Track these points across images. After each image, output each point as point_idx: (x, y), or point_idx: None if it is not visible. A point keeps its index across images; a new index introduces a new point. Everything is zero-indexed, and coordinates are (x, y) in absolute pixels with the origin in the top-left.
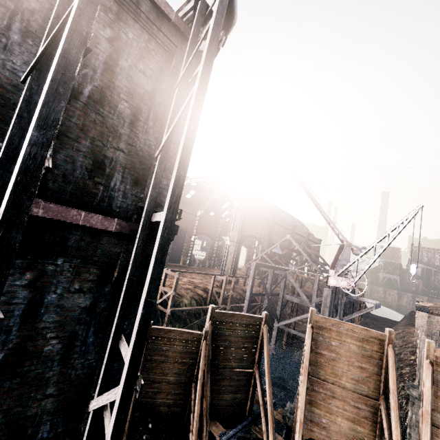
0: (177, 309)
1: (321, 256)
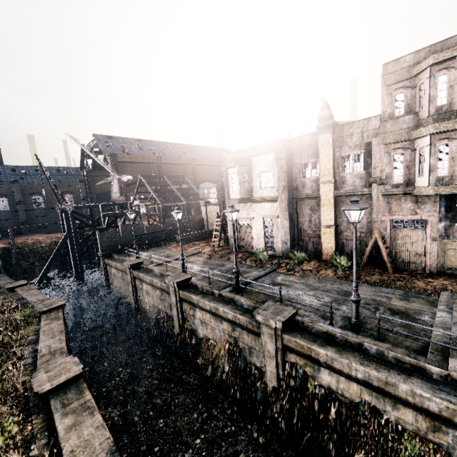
0: (20, 250)
1: (190, 182)
